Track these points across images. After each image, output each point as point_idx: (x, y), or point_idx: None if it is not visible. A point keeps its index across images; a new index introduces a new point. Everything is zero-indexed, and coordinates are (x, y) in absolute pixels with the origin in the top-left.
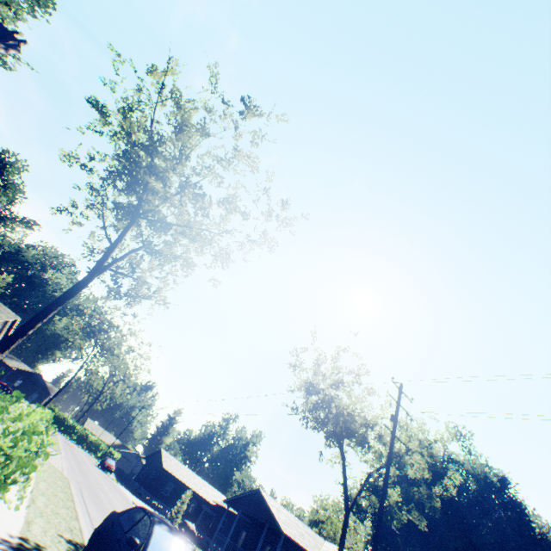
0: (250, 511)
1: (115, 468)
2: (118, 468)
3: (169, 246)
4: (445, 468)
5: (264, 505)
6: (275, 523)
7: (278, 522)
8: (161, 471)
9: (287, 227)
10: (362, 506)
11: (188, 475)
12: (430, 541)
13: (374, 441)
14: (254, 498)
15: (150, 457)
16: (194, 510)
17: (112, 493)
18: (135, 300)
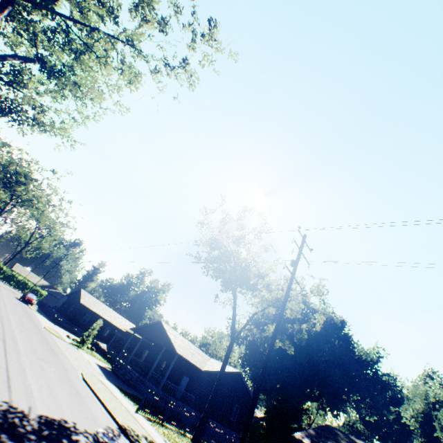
0: (152, 337)
1: (39, 302)
2: (41, 302)
3: (63, 52)
4: (305, 313)
5: (164, 333)
6: (172, 346)
7: (174, 345)
8: (79, 305)
9: (211, 65)
10: (241, 336)
11: (105, 310)
12: (285, 358)
13: (262, 289)
14: (156, 327)
15: (71, 295)
16: (108, 334)
17: (16, 319)
18: (23, 120)
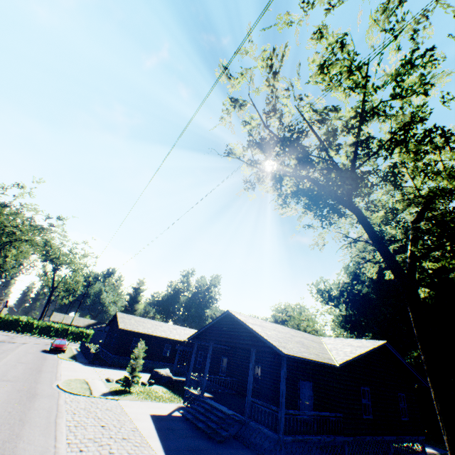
0: (225, 341)
1: (81, 345)
2: (82, 344)
3: None
4: None
5: (241, 328)
6: (266, 345)
7: (271, 343)
8: (120, 332)
9: None
10: (335, 295)
11: (154, 326)
12: None
13: None
14: (224, 324)
15: (111, 324)
16: (170, 353)
17: None
18: None
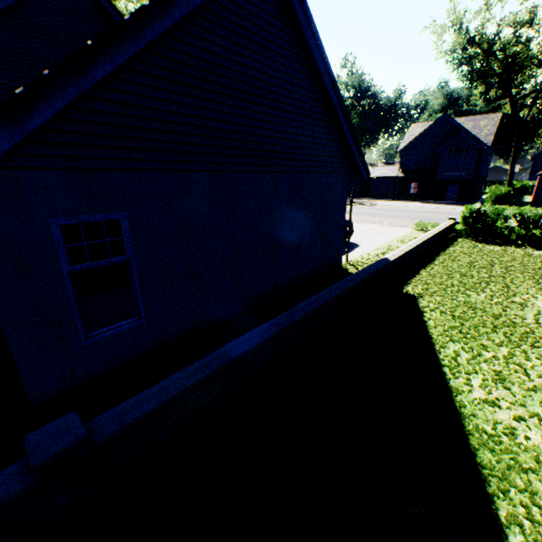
0: None
1: None
2: None
3: None
4: None
5: None
6: None
7: None
8: None
9: None
10: None
11: None
12: None
13: None
14: None
15: None
16: None
17: None
18: None
